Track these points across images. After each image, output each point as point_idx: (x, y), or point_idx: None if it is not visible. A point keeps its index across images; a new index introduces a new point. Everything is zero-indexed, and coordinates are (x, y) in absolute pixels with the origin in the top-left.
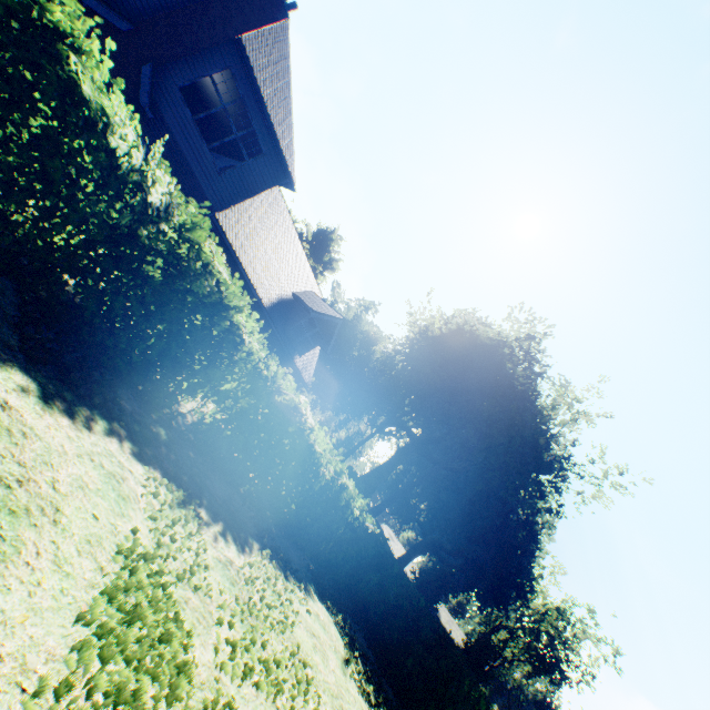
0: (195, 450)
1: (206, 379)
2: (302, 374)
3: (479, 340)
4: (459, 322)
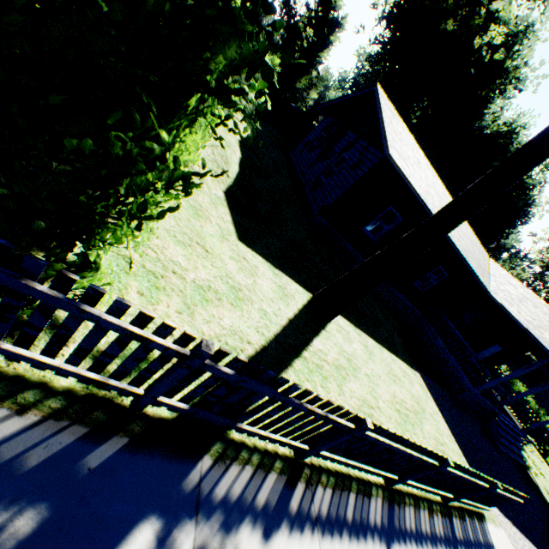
0: None
1: None
2: None
3: None
4: None
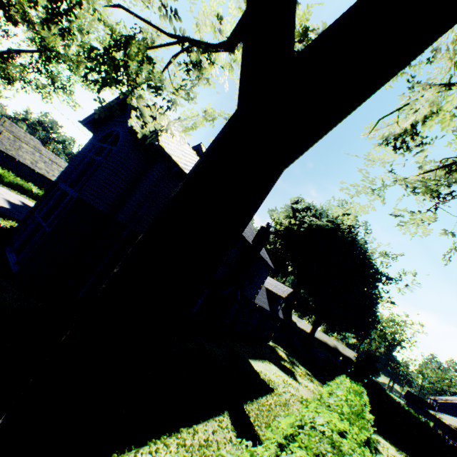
0: None
1: None
2: (282, 318)
3: (321, 227)
4: (307, 221)
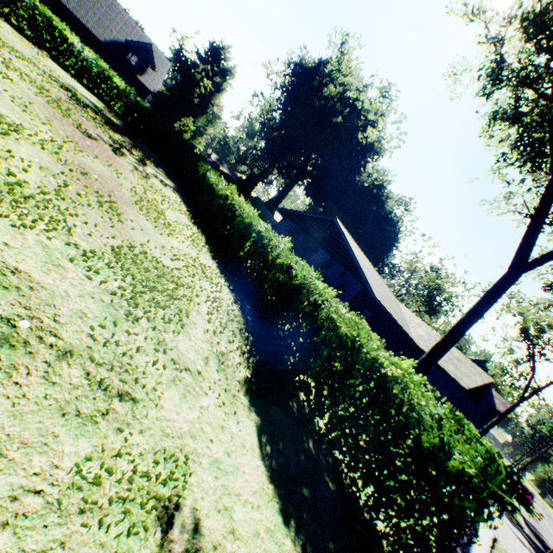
0: (22, 33)
1: (9, 1)
2: (146, 87)
3: (304, 68)
4: (291, 62)
